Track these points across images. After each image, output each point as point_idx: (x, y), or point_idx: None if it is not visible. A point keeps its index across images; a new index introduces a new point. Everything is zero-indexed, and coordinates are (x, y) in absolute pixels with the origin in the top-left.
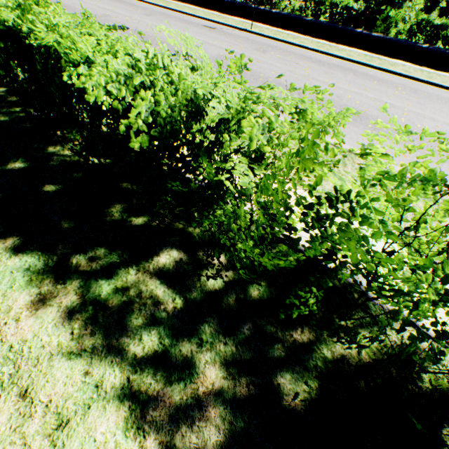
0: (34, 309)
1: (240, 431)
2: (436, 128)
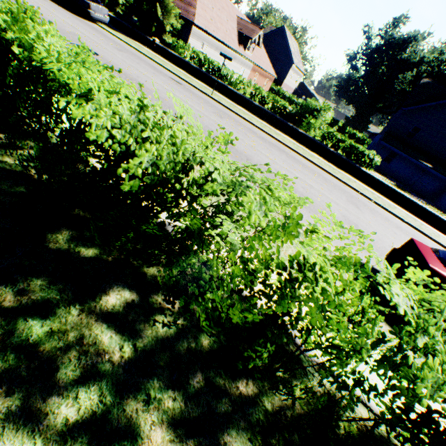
0: None
1: None
2: (339, 210)
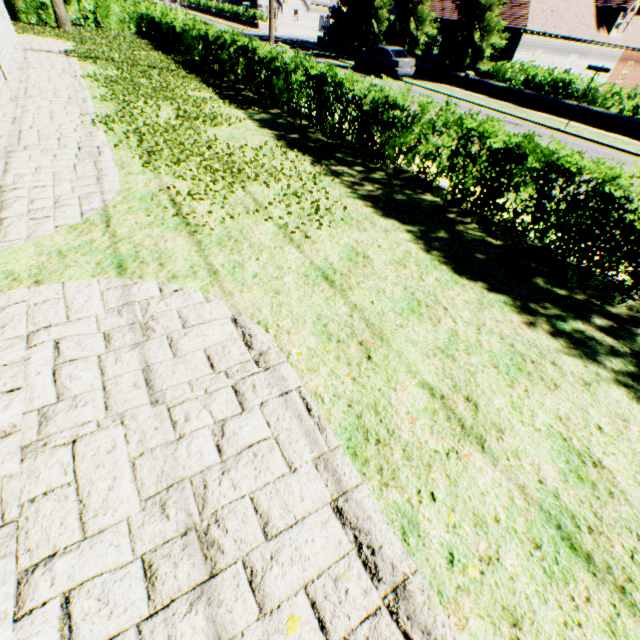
0: (526, 325)
1: None
2: None
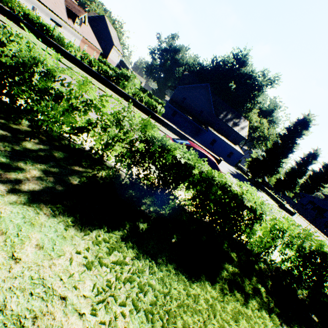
0: None
1: (51, 187)
2: None
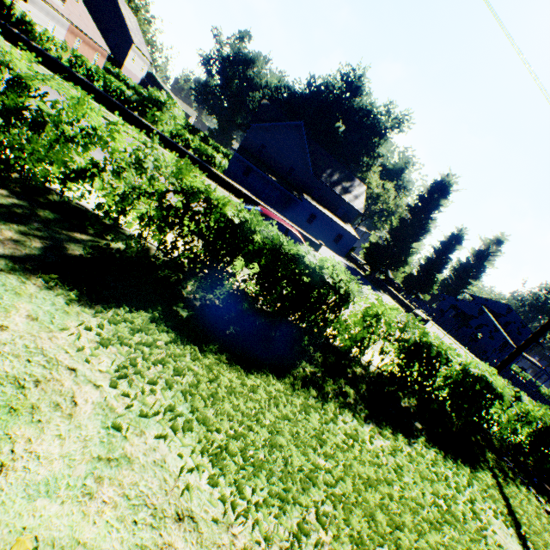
0: None
1: (39, 254)
2: None
